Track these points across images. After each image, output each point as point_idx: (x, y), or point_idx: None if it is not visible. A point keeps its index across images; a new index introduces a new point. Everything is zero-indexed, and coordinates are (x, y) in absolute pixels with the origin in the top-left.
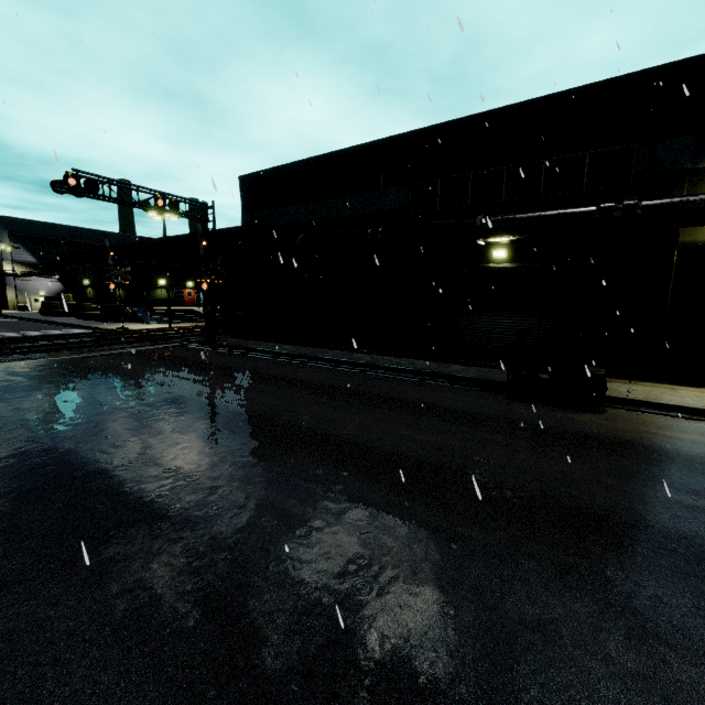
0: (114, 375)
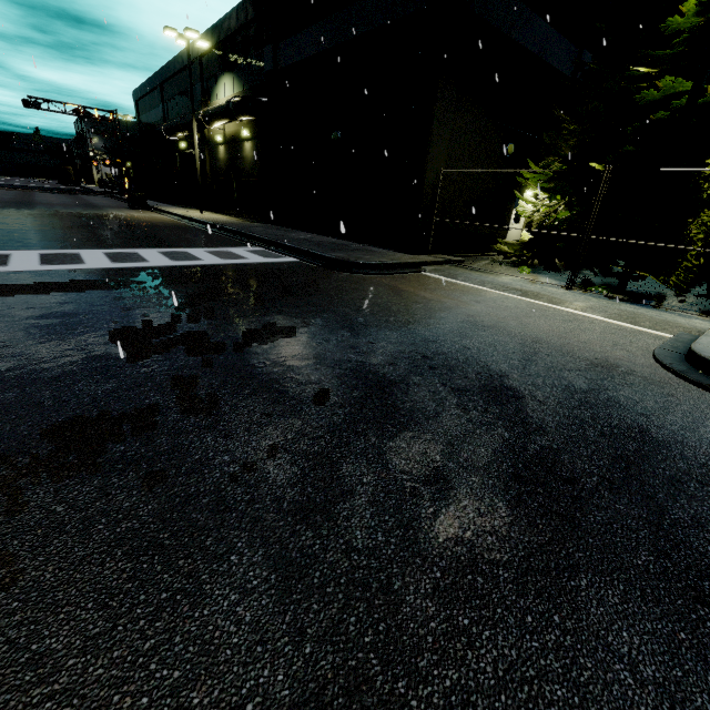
0: (34, 195)
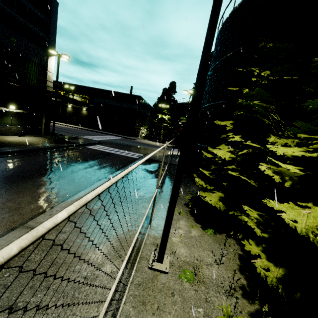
0: None
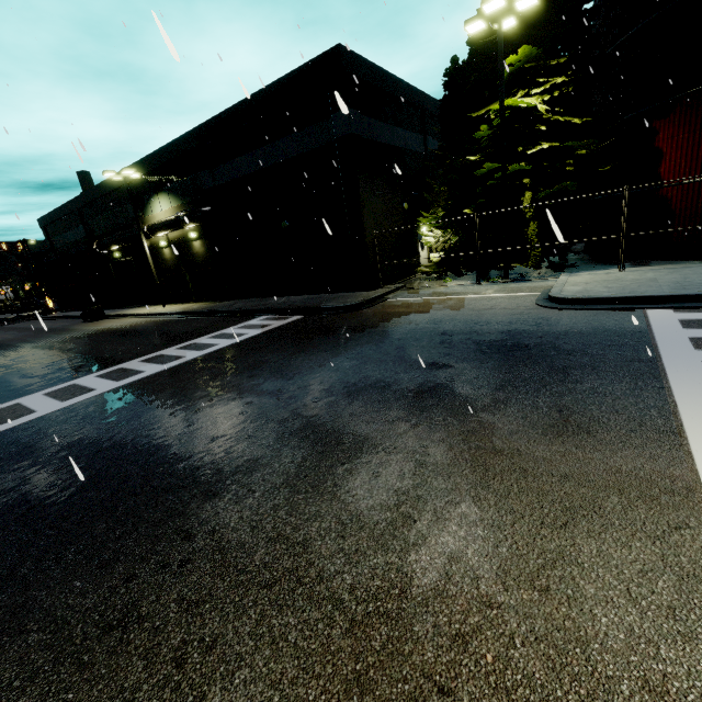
0: None
